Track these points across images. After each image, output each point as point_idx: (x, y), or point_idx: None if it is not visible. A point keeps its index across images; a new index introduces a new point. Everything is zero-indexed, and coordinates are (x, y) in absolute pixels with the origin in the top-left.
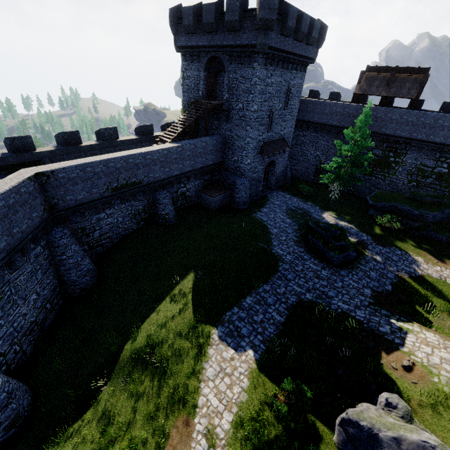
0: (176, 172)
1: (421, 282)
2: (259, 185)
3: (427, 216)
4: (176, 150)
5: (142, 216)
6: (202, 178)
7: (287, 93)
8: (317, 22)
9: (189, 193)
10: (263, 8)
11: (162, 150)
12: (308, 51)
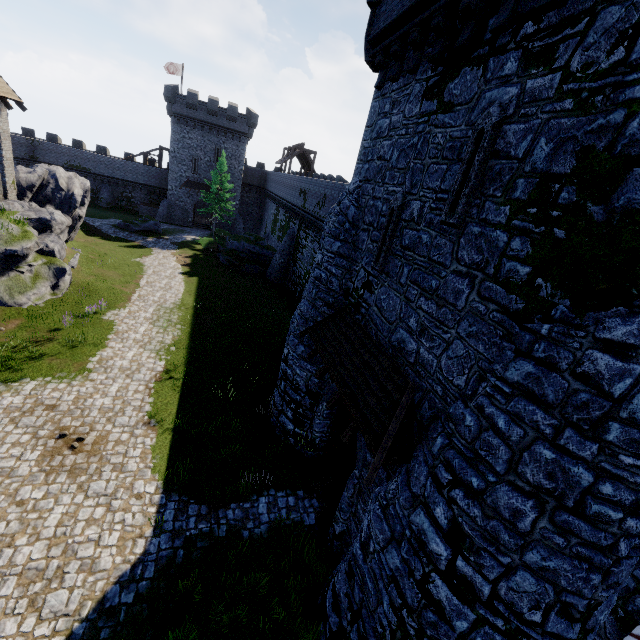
0: (119, 177)
1: (139, 246)
2: (187, 215)
3: (228, 242)
4: (120, 162)
5: (91, 195)
6: (150, 195)
7: (216, 152)
8: (232, 106)
9: (135, 201)
10: (165, 91)
11: (109, 158)
12: (234, 126)
